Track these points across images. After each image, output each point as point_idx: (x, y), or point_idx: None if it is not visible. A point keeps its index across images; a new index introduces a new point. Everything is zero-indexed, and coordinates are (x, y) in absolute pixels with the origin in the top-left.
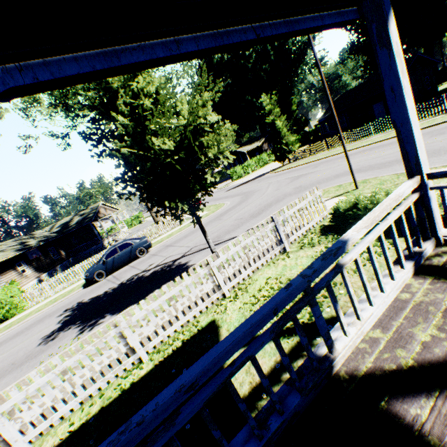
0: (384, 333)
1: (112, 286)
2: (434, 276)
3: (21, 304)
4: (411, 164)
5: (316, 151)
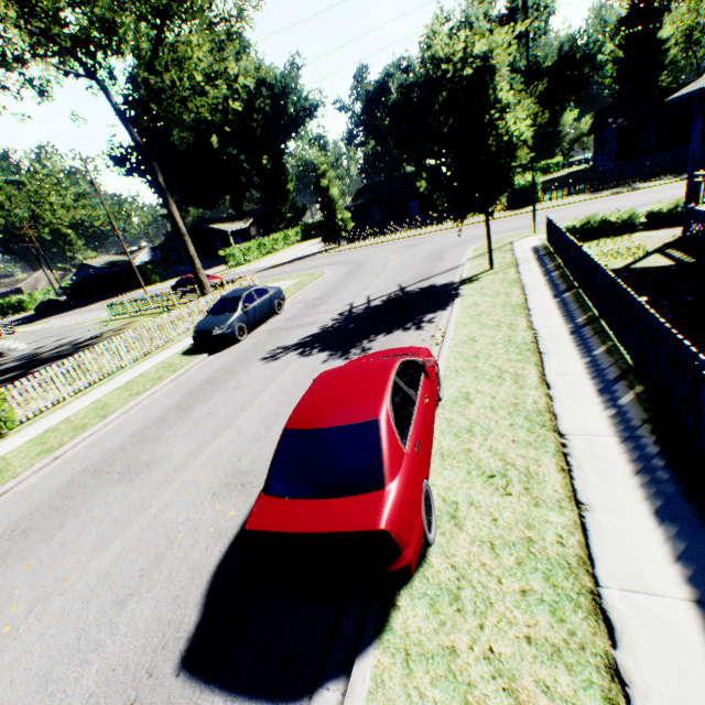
0: None
1: (320, 326)
2: None
3: (3, 413)
4: (693, 168)
5: (381, 234)
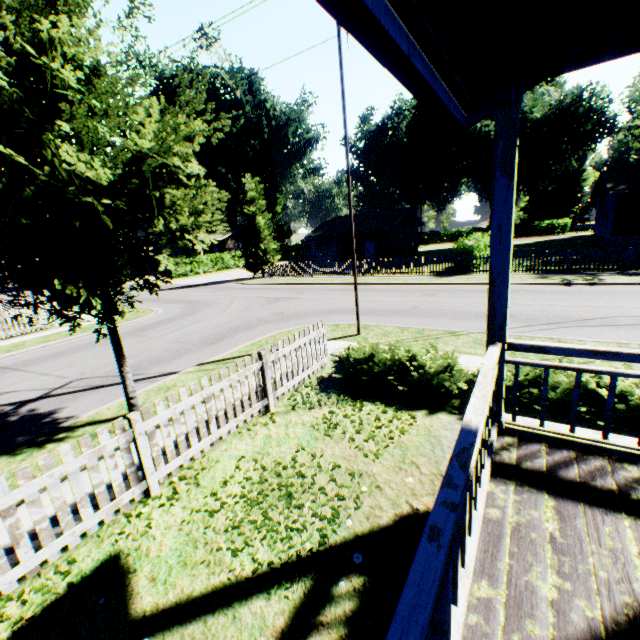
0: (495, 587)
1: None
2: (515, 481)
3: None
4: (495, 326)
5: (300, 273)
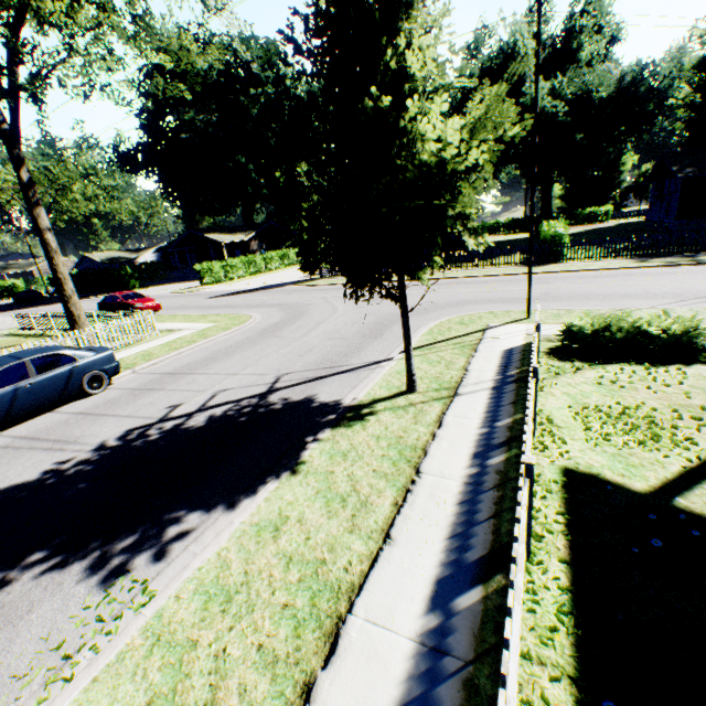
0: None
1: (63, 458)
2: None
3: None
4: None
5: None
